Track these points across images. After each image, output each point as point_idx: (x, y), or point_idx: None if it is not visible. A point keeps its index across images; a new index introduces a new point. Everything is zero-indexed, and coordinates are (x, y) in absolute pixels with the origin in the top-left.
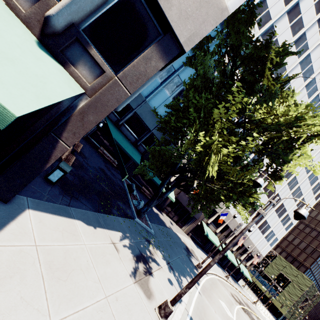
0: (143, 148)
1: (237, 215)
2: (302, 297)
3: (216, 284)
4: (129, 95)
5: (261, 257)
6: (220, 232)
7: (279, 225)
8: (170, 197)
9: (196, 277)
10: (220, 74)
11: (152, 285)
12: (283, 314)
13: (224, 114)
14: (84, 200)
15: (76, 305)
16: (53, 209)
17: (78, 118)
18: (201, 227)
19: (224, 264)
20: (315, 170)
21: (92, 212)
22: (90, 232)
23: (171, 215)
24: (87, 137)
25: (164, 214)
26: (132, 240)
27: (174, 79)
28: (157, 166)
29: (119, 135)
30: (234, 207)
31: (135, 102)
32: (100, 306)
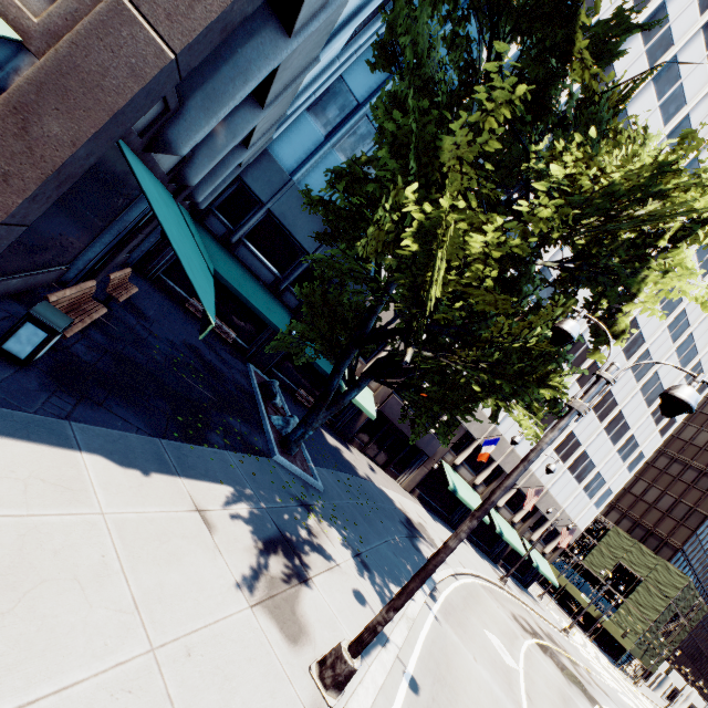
0: (295, 299)
1: (521, 443)
2: (666, 611)
3: (477, 596)
4: (171, 56)
5: (576, 532)
6: (484, 483)
7: (615, 461)
8: (364, 408)
9: (413, 580)
10: (461, 73)
11: (308, 609)
12: (628, 649)
13: (469, 155)
14: (123, 409)
15: (34, 682)
16: (6, 423)
17: (9, 127)
18: (440, 475)
19: (497, 552)
20: (704, 304)
21: (143, 437)
22: (127, 484)
23: (372, 451)
24: (158, 276)
25: (355, 449)
26: (259, 503)
27: (358, 127)
28: (323, 332)
29: (234, 267)
30: (508, 406)
31: (267, 185)
32: (125, 677)
